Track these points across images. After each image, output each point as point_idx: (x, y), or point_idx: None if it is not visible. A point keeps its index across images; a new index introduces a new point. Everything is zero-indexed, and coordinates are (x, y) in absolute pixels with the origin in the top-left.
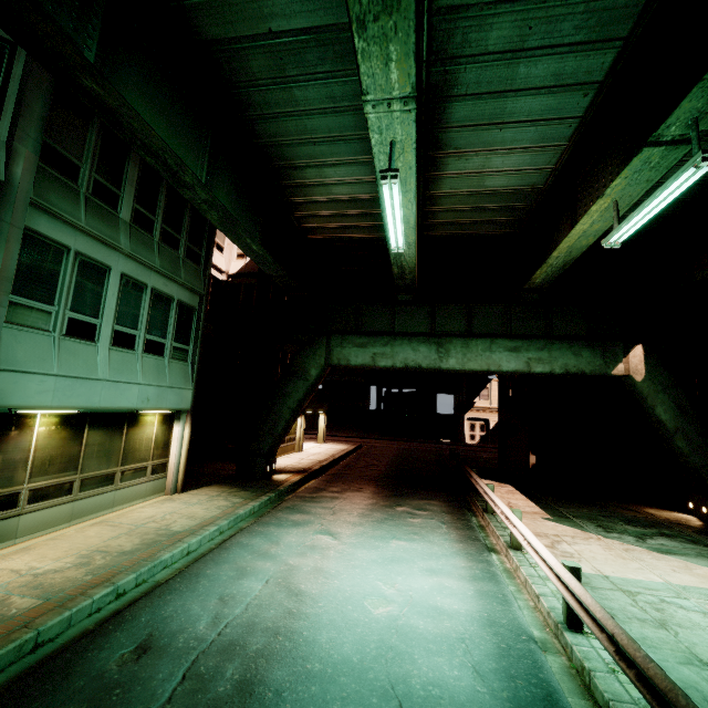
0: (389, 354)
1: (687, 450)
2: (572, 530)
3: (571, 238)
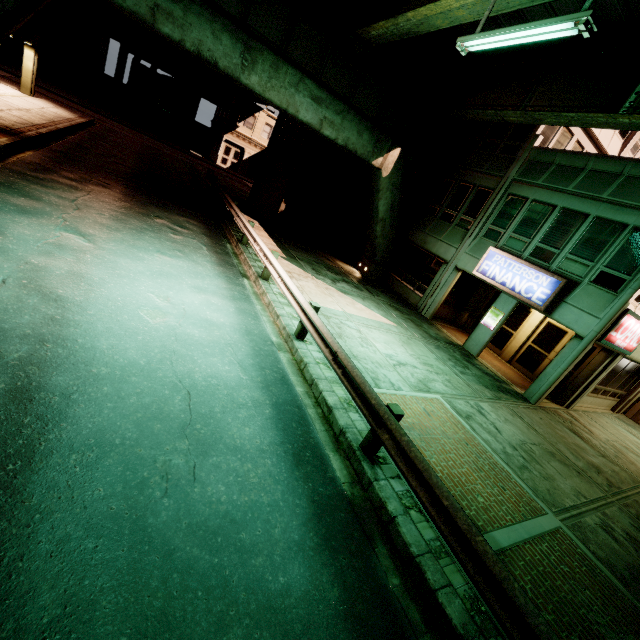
0: (179, 21)
1: (379, 234)
2: (298, 270)
3: (436, 8)
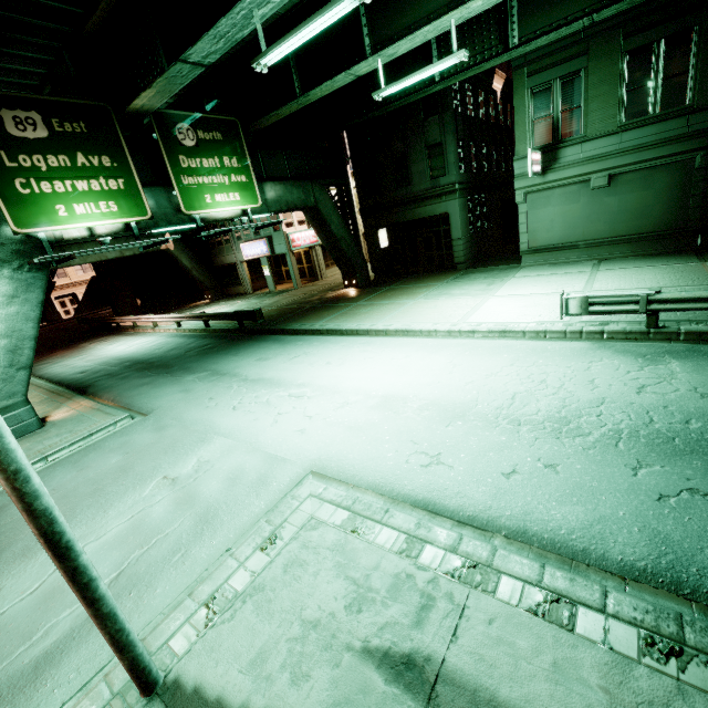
0: None
1: (198, 275)
2: None
3: None
